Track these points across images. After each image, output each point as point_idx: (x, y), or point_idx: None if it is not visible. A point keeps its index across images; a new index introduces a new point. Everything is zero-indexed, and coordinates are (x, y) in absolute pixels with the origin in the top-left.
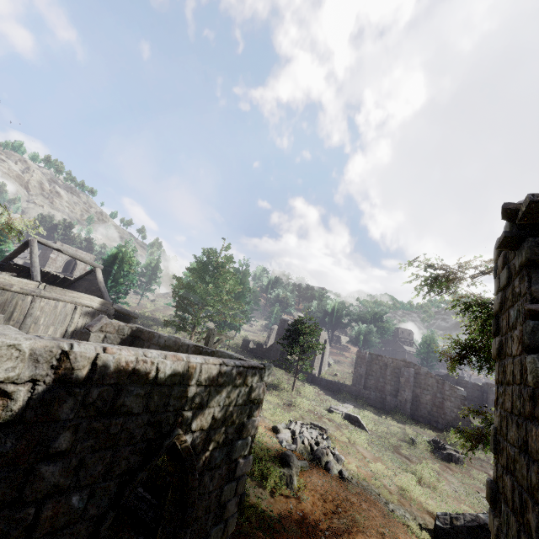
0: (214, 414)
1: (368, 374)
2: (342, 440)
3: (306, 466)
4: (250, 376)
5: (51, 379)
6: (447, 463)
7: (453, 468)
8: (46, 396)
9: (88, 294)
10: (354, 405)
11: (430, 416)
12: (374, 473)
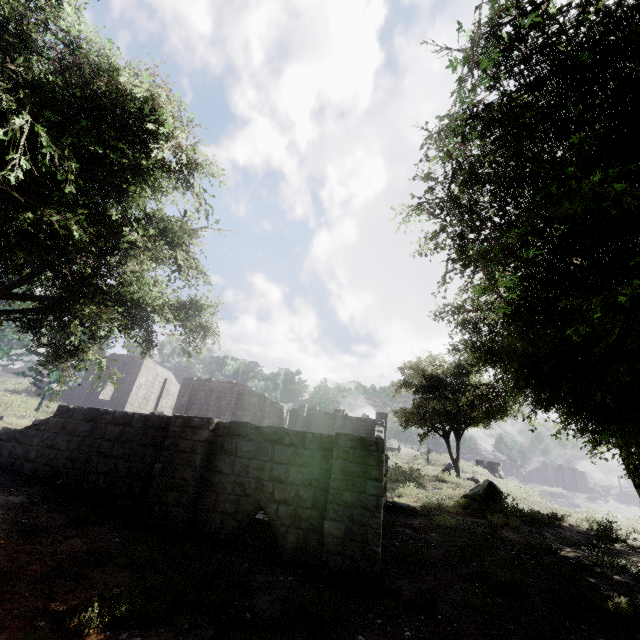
0: None
1: (192, 403)
2: (16, 424)
3: None
4: None
5: None
6: None
7: None
8: None
9: None
10: None
11: None
12: None
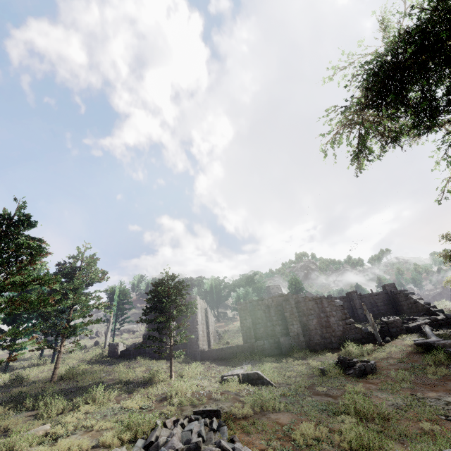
0: None
1: (255, 323)
2: (244, 416)
3: None
4: None
5: None
6: (365, 378)
7: (373, 381)
8: None
9: None
10: (251, 363)
11: (324, 339)
12: (304, 448)
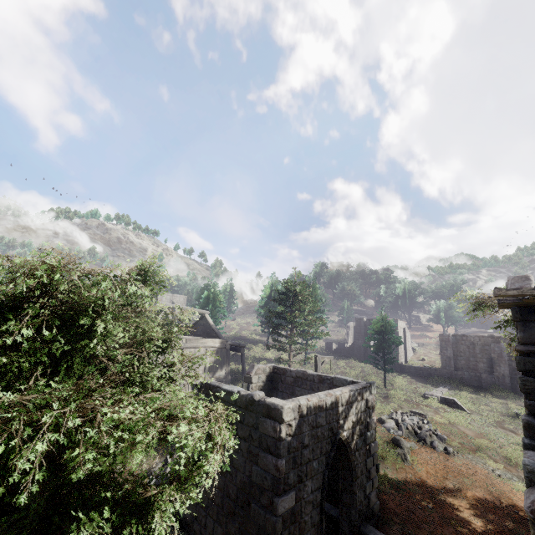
0: (352, 420)
1: (456, 355)
2: (442, 423)
3: (415, 446)
4: (364, 393)
5: (298, 417)
6: None
7: None
8: (299, 423)
9: (206, 335)
10: (448, 388)
11: None
12: (478, 447)
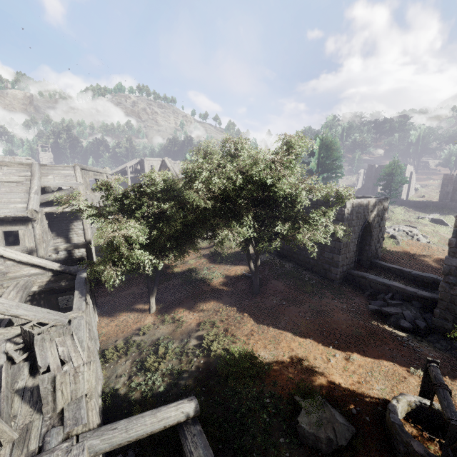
0: (374, 214)
1: (455, 190)
2: (428, 231)
3: (405, 239)
4: (383, 202)
5: (351, 207)
6: None
7: None
8: (351, 210)
9: None
10: (440, 214)
11: None
12: None
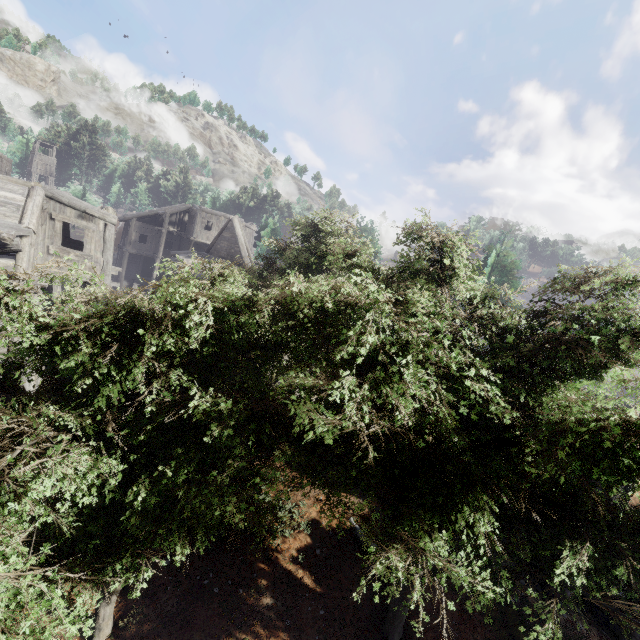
0: None
1: None
2: None
3: None
4: None
5: None
6: None
7: None
8: None
9: None
10: None
11: None
12: None
